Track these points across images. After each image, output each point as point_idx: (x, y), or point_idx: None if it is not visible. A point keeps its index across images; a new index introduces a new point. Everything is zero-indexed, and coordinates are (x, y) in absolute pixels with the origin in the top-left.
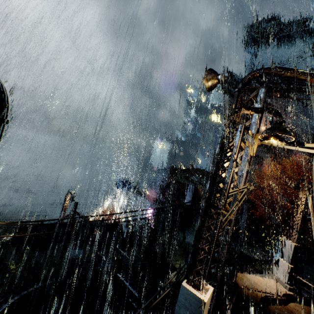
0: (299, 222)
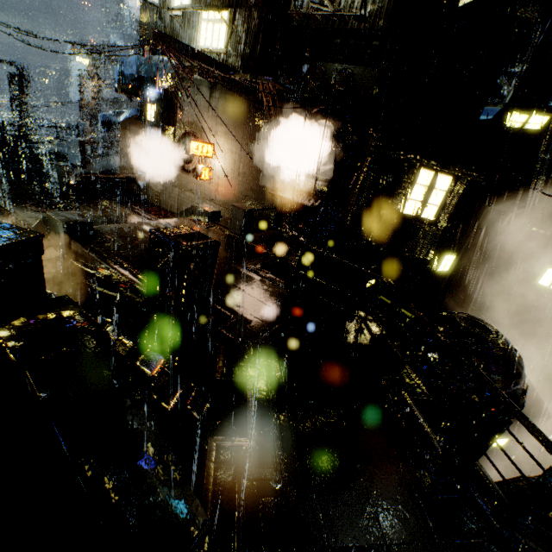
0: None
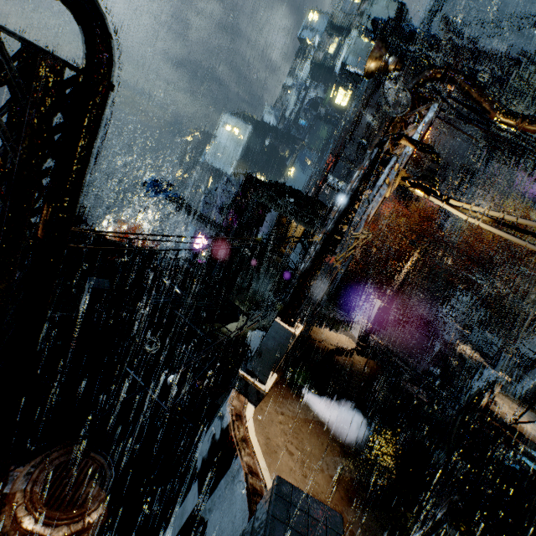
0: (398, 283)
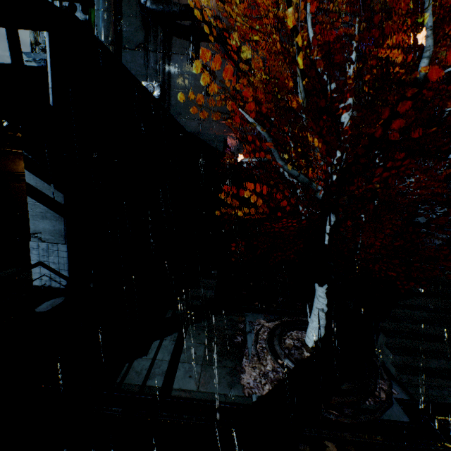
0: None
